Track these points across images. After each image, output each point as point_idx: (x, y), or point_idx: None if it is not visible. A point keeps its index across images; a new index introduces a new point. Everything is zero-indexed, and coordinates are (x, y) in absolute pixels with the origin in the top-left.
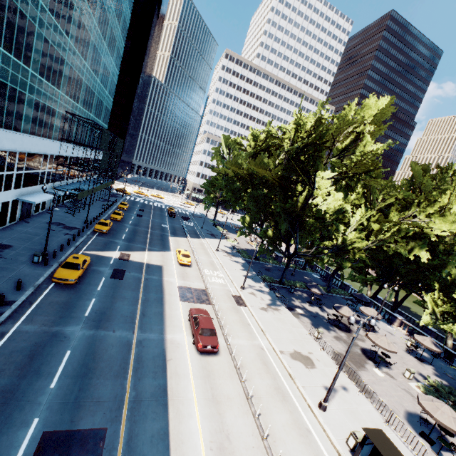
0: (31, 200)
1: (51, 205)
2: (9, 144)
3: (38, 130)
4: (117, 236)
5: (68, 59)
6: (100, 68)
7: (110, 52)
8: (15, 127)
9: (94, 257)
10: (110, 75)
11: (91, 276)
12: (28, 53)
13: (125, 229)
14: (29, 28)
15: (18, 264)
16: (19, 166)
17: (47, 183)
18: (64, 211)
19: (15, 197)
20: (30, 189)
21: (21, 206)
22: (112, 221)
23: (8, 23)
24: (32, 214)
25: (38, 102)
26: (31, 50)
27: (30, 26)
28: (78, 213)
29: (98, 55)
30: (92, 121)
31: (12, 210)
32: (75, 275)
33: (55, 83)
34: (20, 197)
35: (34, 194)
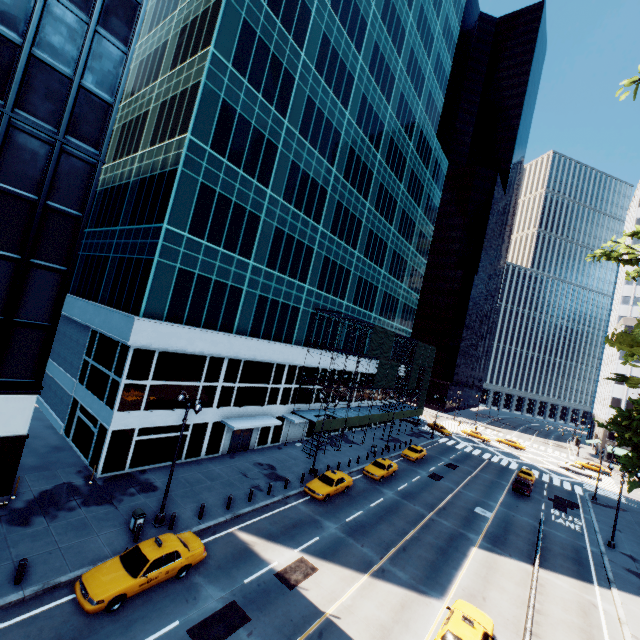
0: (233, 424)
1: (294, 437)
2: (207, 347)
3: (266, 332)
4: (340, 511)
5: (319, 248)
6: (386, 257)
7: (405, 237)
8: (223, 327)
9: (235, 550)
10: (409, 264)
11: (164, 601)
12: (248, 245)
13: (373, 500)
14: (251, 220)
15: (110, 525)
16: (229, 376)
17: (284, 404)
18: (301, 449)
19: (220, 417)
20: (251, 409)
21: (232, 433)
22: (366, 477)
23: (216, 217)
24: (254, 447)
25: (265, 299)
26: (254, 241)
27: (253, 217)
28: (321, 454)
29: (380, 241)
30: (341, 313)
31: (213, 436)
32: (110, 587)
33: (298, 276)
34: (226, 419)
35: (255, 417)
